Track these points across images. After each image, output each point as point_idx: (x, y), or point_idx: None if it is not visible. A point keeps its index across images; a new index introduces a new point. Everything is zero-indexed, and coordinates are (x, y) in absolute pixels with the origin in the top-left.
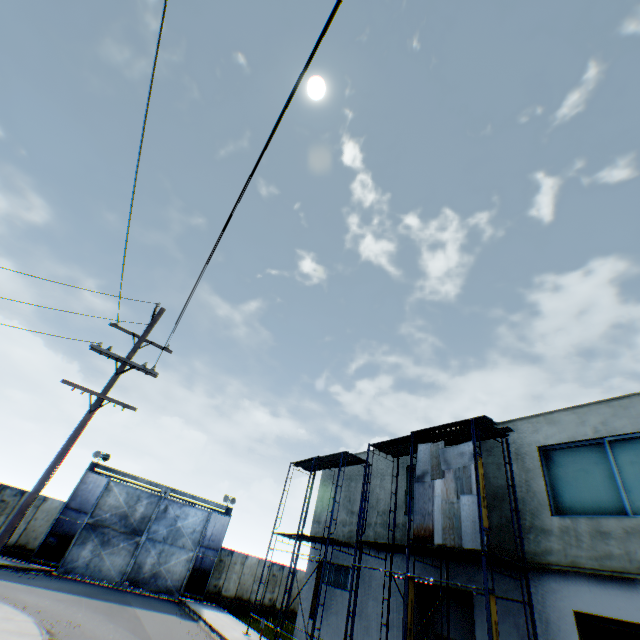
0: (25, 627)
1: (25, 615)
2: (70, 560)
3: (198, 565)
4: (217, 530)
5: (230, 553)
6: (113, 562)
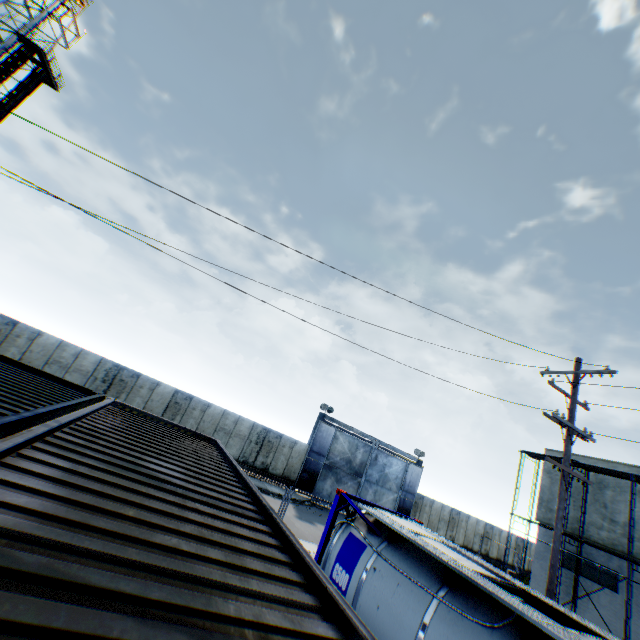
0: None
1: None
2: (317, 491)
3: (401, 505)
4: (413, 479)
5: (421, 497)
6: None
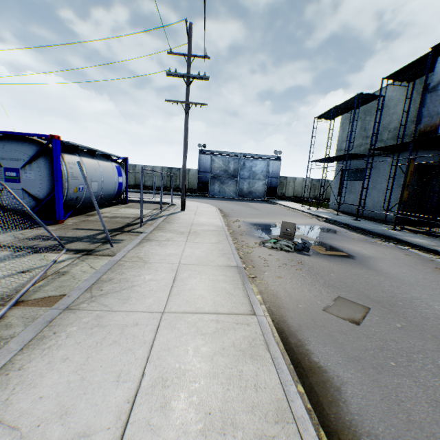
0: (208, 206)
1: (205, 204)
2: (211, 191)
3: (269, 186)
4: (275, 169)
5: (285, 179)
6: (229, 190)
